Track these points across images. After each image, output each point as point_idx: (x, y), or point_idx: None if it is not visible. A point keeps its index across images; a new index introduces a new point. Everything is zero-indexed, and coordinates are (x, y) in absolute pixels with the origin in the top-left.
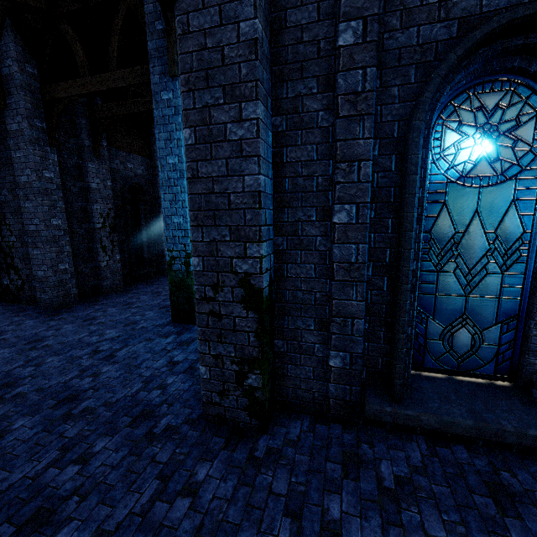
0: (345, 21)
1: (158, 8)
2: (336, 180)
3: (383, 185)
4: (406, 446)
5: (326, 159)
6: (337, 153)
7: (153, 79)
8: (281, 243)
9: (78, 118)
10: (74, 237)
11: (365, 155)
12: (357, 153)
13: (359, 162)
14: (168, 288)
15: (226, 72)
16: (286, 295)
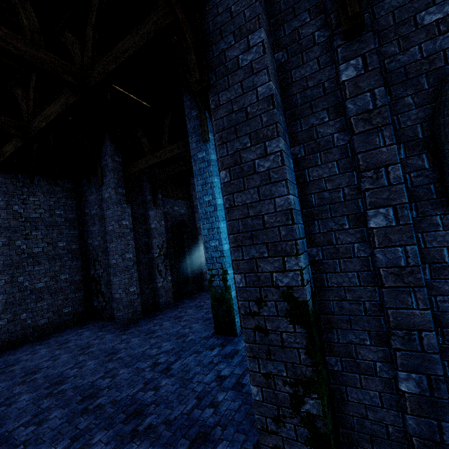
0: (344, 62)
1: (193, 103)
2: (364, 188)
3: (418, 184)
4: None
5: (349, 171)
6: (360, 164)
7: (191, 146)
8: (316, 254)
9: (143, 183)
10: (140, 265)
11: (391, 160)
12: (381, 159)
13: (386, 167)
14: (208, 301)
15: (250, 124)
16: (330, 306)
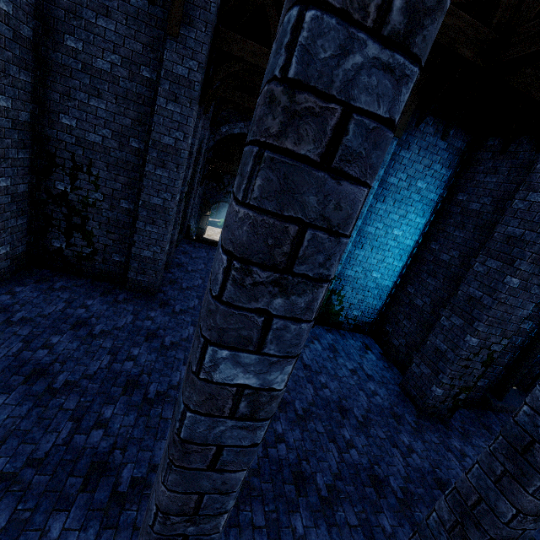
0: None
1: None
2: (534, 310)
3: None
4: (490, 417)
5: None
6: None
7: None
8: None
9: None
10: None
11: None
12: None
13: None
14: None
15: None
16: None
